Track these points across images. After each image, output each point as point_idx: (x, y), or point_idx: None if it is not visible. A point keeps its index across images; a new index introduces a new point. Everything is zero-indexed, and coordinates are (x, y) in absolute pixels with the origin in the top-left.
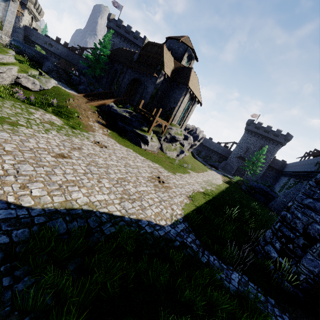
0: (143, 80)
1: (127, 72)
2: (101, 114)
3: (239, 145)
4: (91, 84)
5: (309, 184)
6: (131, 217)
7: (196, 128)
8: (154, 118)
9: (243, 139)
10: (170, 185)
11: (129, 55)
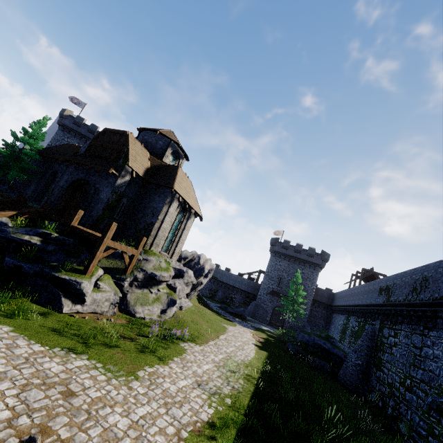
0: (92, 181)
1: (67, 171)
2: None
3: (268, 274)
4: None
5: None
6: None
7: (199, 255)
8: (100, 242)
9: (272, 265)
10: None
11: None
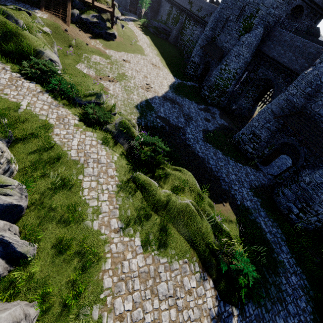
0: None
1: None
2: (81, 29)
3: None
4: None
5: (197, 46)
6: (172, 83)
7: None
8: (113, 15)
9: None
10: (158, 65)
11: None
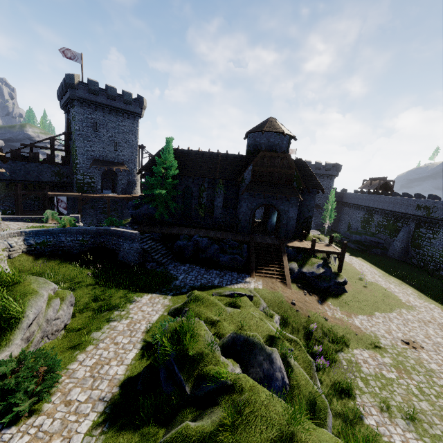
0: (277, 205)
1: (242, 198)
2: (304, 289)
3: None
4: (214, 240)
5: None
6: None
7: None
8: (343, 255)
9: None
10: None
11: (197, 160)
